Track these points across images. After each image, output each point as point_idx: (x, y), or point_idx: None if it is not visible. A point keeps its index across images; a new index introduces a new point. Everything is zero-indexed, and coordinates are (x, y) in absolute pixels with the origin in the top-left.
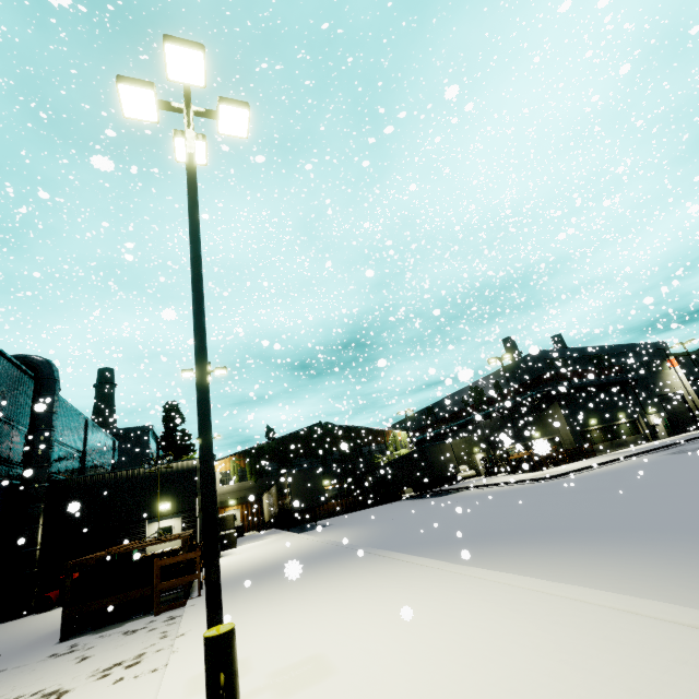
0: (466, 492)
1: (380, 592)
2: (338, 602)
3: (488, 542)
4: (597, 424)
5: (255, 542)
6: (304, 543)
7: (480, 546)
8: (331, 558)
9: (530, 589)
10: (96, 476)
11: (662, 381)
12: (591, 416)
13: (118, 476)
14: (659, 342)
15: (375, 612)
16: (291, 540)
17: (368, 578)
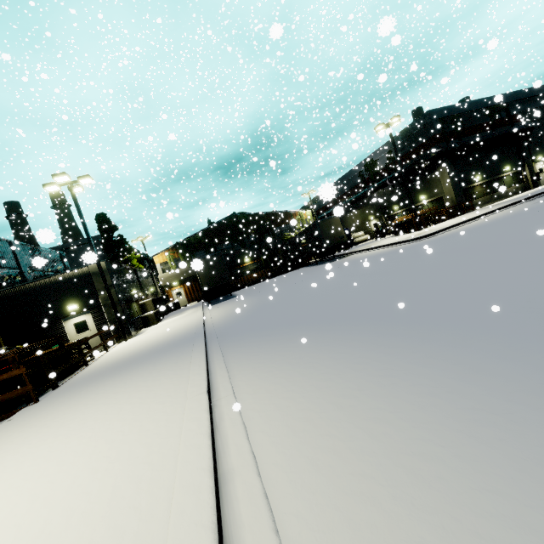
0: (351, 256)
1: (86, 452)
2: (39, 464)
3: (304, 333)
4: (482, 179)
5: (173, 317)
6: (187, 323)
7: (290, 340)
8: (166, 353)
9: (167, 541)
10: (2, 292)
11: None
12: (477, 173)
13: (22, 289)
14: None
15: (1, 524)
16: (189, 317)
17: (128, 406)
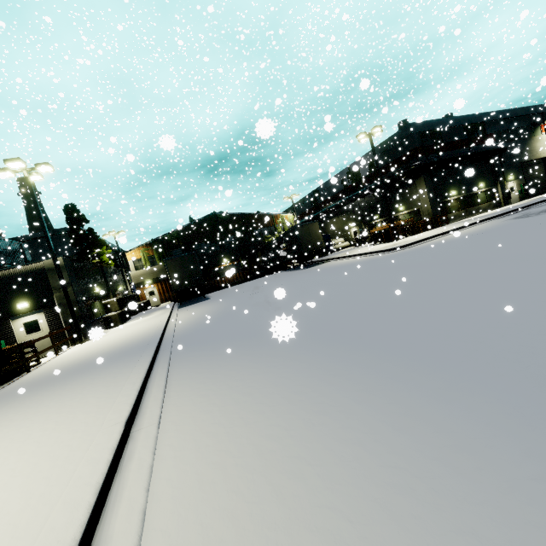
0: (328, 263)
1: None
2: None
3: (256, 349)
4: (457, 194)
5: (139, 319)
6: (149, 328)
7: (240, 357)
8: (111, 364)
9: None
10: None
11: (530, 148)
12: (453, 188)
13: None
14: (539, 105)
15: None
16: (153, 320)
17: (38, 433)
